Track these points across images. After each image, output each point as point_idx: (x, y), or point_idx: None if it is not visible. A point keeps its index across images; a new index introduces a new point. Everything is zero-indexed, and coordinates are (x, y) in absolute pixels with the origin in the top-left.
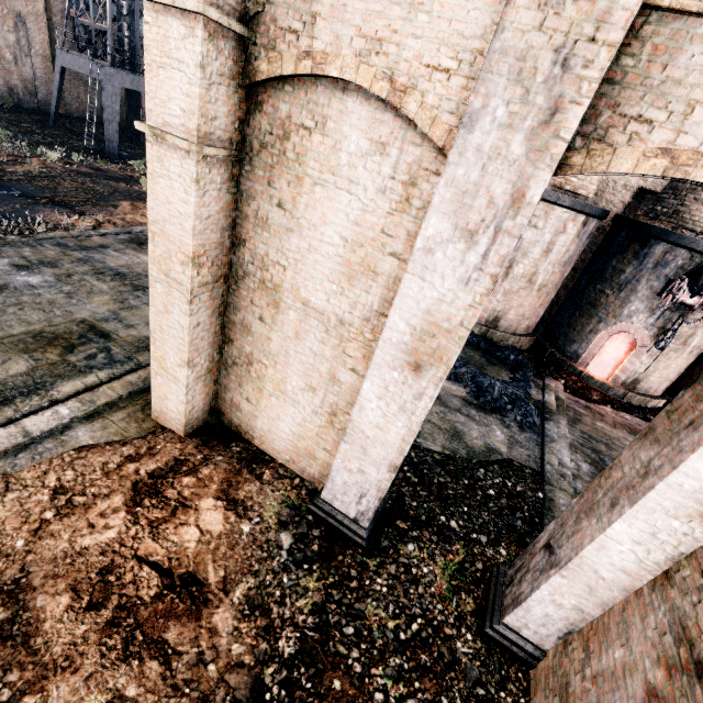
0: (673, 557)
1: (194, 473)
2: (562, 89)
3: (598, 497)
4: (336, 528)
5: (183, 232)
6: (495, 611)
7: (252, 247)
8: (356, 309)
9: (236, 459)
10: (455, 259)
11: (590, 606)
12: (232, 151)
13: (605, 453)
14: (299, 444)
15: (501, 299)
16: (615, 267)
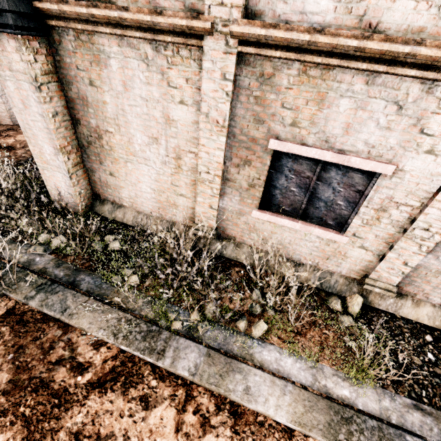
0: None
1: (16, 131)
2: None
3: None
4: None
5: None
6: None
7: None
8: None
9: None
10: None
11: None
12: None
13: None
14: None
15: None
16: None
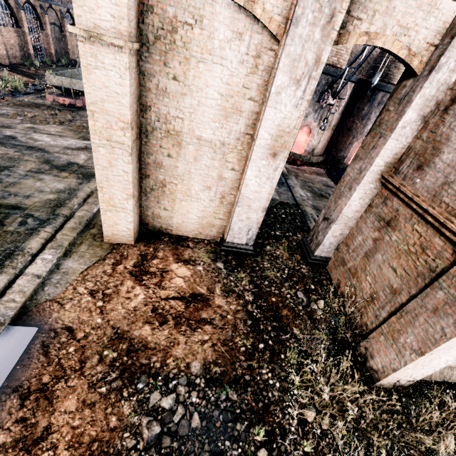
0: (371, 198)
1: (156, 257)
2: (335, 5)
3: (342, 190)
4: (238, 252)
5: (121, 107)
6: (310, 253)
7: (156, 110)
8: (231, 134)
9: (170, 243)
10: (291, 95)
11: (345, 231)
12: (140, 43)
13: (313, 186)
14: (203, 222)
15: None
16: None
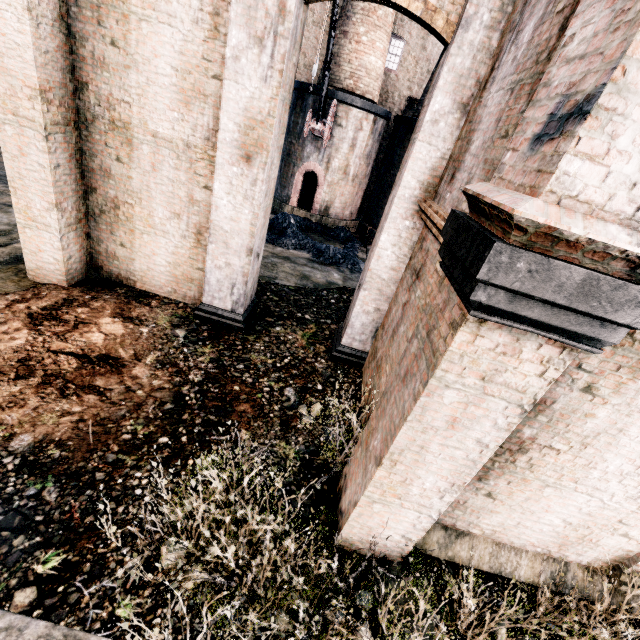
0: (411, 247)
1: (87, 306)
2: None
3: (376, 238)
4: (220, 322)
5: (25, 64)
6: (337, 343)
7: (95, 89)
8: (197, 131)
9: (123, 297)
10: (254, 62)
11: (382, 304)
12: None
13: None
14: (176, 272)
15: (327, 190)
16: (400, 155)
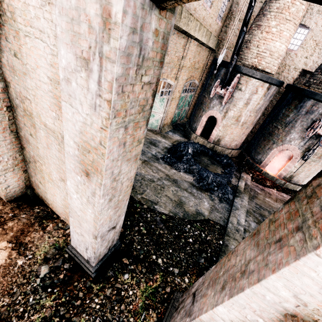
0: None
1: (2, 225)
2: None
3: (220, 273)
4: (79, 264)
5: None
6: None
7: (13, 87)
8: None
9: (34, 217)
10: (83, 87)
11: None
12: None
13: (267, 216)
14: (66, 210)
15: (221, 129)
16: (284, 113)
